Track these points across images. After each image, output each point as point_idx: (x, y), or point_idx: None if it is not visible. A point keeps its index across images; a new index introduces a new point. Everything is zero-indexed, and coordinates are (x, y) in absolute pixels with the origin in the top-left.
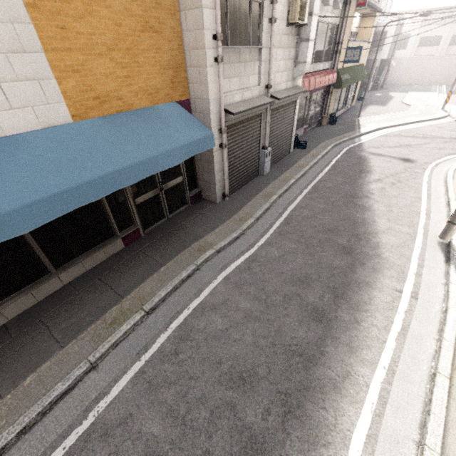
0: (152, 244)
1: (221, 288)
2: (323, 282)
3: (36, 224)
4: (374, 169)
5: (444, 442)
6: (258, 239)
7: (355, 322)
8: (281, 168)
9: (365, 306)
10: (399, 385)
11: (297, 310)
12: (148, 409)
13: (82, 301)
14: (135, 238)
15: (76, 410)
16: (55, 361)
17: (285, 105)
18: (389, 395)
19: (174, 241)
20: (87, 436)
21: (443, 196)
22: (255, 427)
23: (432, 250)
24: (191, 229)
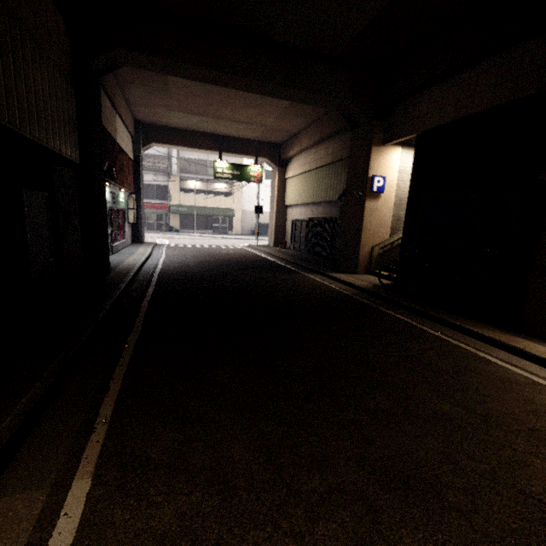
0: None
1: None
2: None
3: None
4: None
5: None
6: None
7: None
8: None
9: None
10: None
11: None
12: None
13: None
14: None
15: None
16: None
17: None
18: None
19: None
20: None
21: None
22: None
23: None
24: None
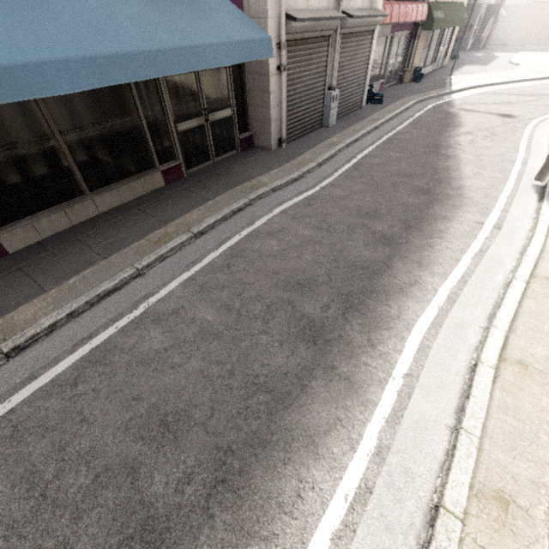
0: (197, 183)
1: (277, 220)
2: (393, 216)
3: (74, 88)
4: (464, 124)
5: (513, 325)
6: (320, 182)
7: (427, 246)
8: (350, 121)
9: (440, 234)
10: (470, 290)
11: (363, 236)
12: (201, 304)
13: (121, 226)
14: (177, 177)
15: (125, 304)
16: (99, 268)
17: (359, 34)
18: (458, 297)
19: (222, 181)
20: (139, 321)
21: (546, 147)
22: (314, 317)
23: (524, 192)
24: (241, 171)
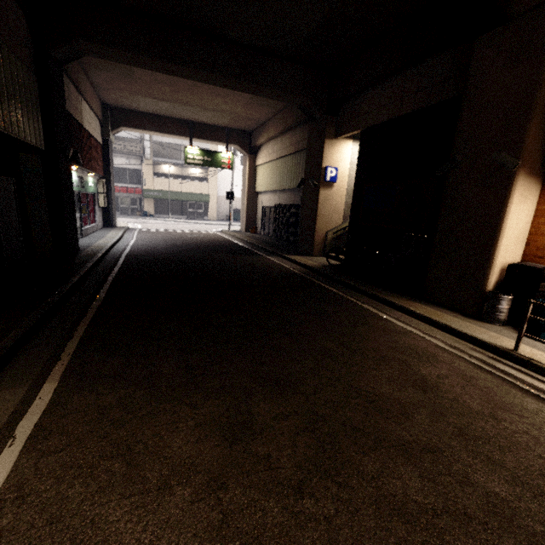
0: None
1: None
2: None
3: None
4: None
5: None
6: None
7: None
8: None
9: None
10: None
11: None
12: None
13: None
14: None
15: None
16: None
17: None
18: None
19: None
20: None
21: None
22: None
23: None
24: None
